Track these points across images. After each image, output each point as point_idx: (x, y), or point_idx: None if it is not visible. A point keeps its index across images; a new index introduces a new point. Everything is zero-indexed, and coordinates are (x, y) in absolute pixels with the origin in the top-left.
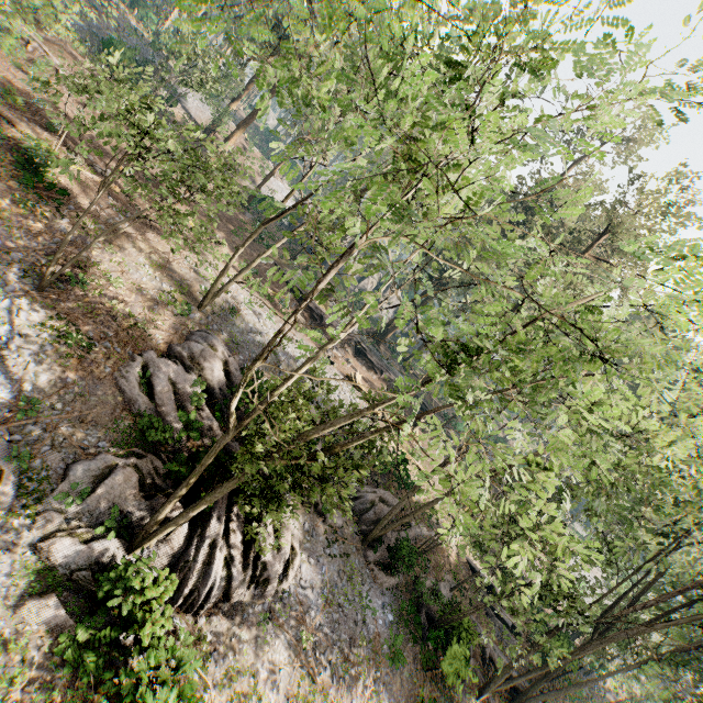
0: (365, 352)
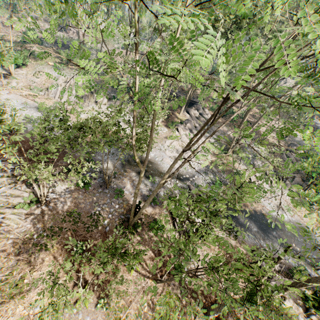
0: None
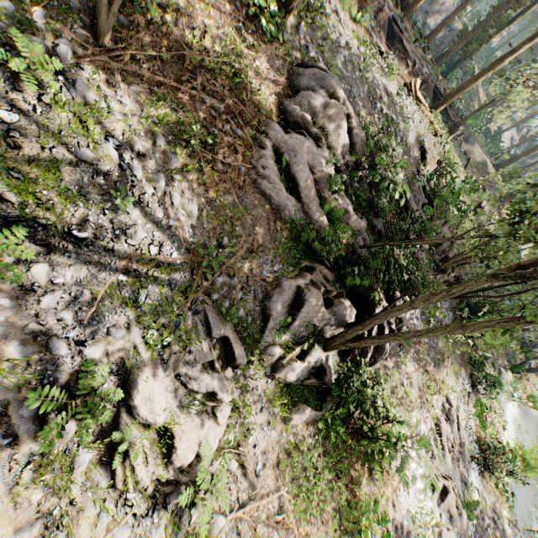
0: (400, 36)
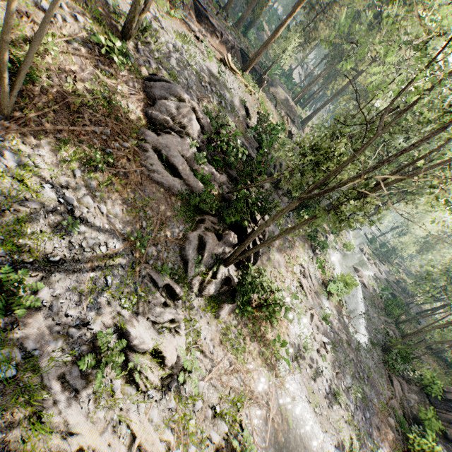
0: (205, 14)
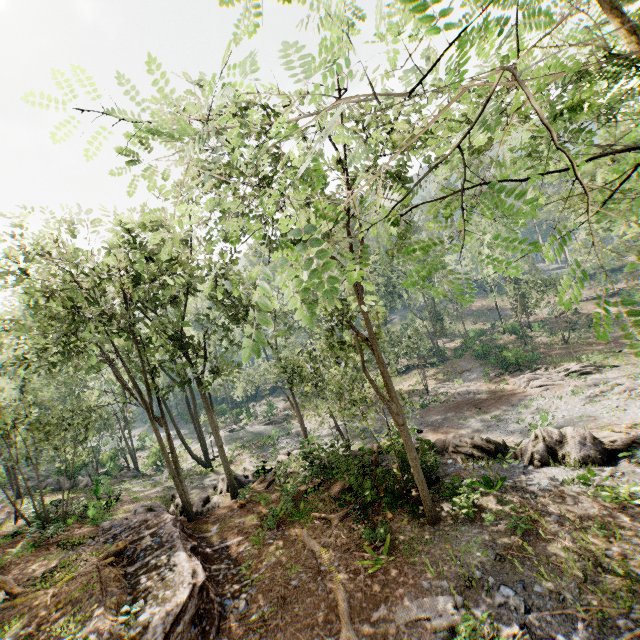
0: None
